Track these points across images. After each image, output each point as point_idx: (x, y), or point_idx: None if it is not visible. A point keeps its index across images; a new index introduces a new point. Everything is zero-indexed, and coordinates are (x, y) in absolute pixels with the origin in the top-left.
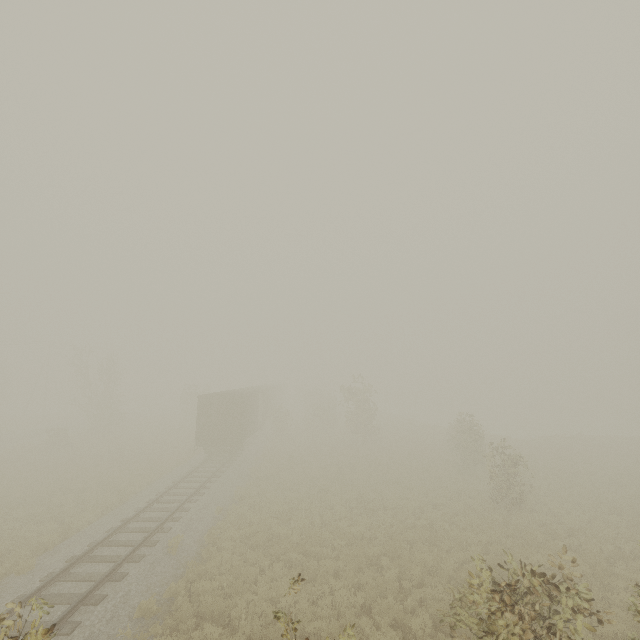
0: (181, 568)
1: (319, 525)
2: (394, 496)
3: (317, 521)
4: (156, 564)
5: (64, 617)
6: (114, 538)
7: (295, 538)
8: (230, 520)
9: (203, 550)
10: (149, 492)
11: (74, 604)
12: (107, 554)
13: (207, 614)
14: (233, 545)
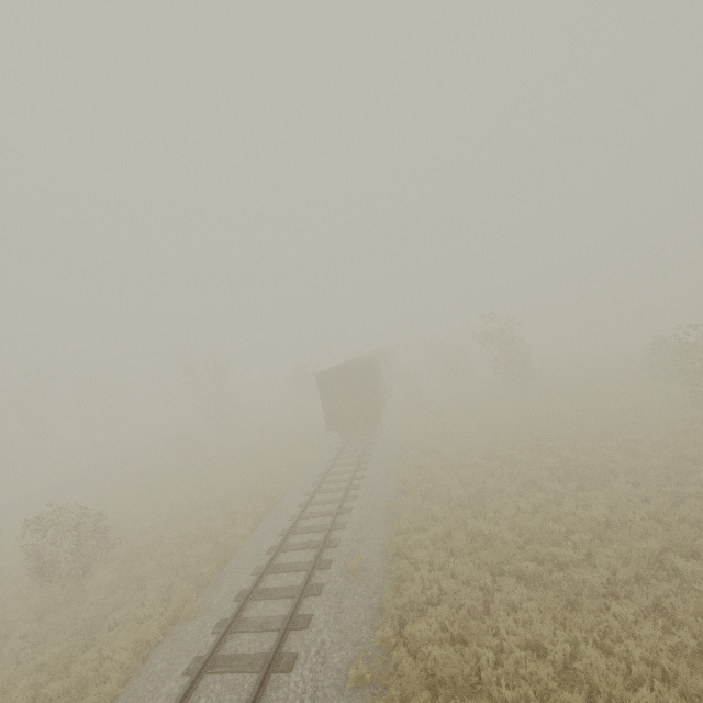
0: (374, 597)
1: (528, 510)
2: (618, 455)
3: (524, 506)
4: (341, 595)
5: (254, 699)
6: (278, 561)
7: (508, 536)
8: (406, 518)
9: (392, 567)
10: (296, 492)
11: (261, 678)
12: (277, 585)
13: (447, 682)
14: (427, 555)
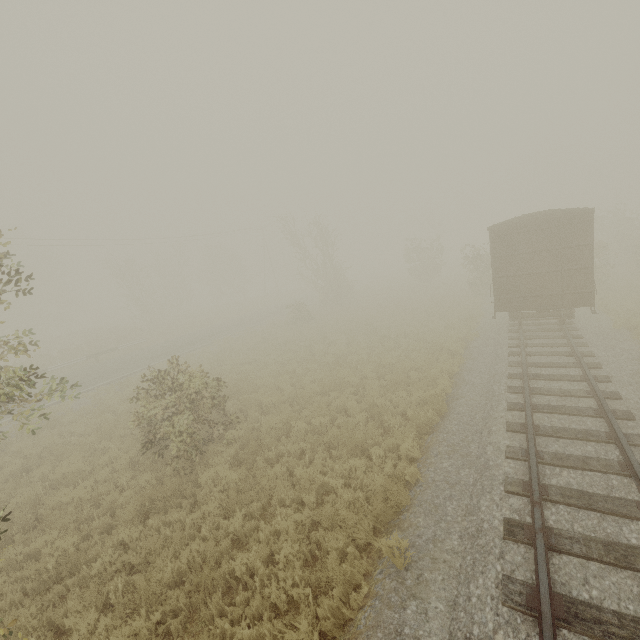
0: None
1: None
2: None
3: None
4: None
5: None
6: (554, 578)
7: None
8: None
9: None
10: (476, 397)
11: None
12: None
13: None
14: None
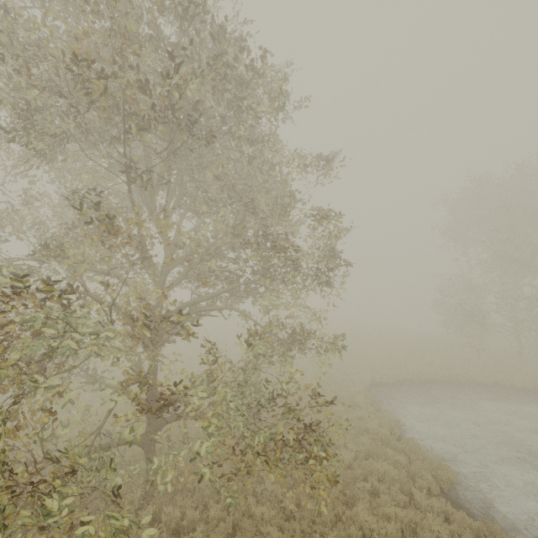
0: None
1: None
2: None
3: None
4: None
5: None
6: None
7: None
8: None
9: None
10: None
11: None
12: None
13: None
14: None
